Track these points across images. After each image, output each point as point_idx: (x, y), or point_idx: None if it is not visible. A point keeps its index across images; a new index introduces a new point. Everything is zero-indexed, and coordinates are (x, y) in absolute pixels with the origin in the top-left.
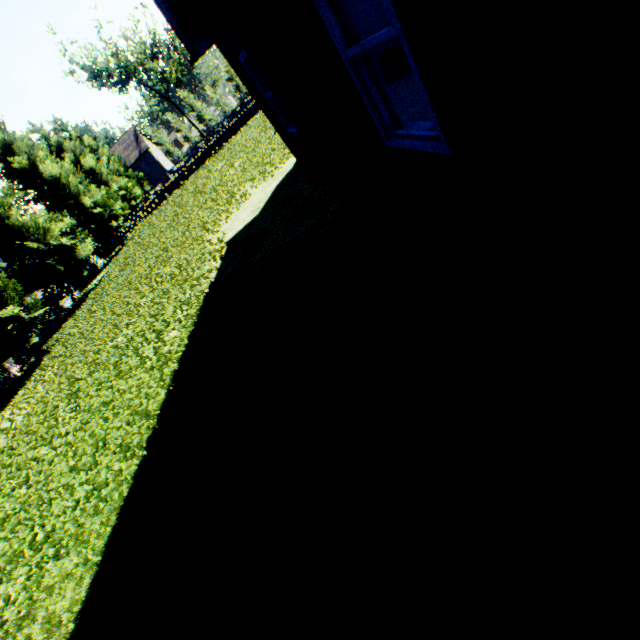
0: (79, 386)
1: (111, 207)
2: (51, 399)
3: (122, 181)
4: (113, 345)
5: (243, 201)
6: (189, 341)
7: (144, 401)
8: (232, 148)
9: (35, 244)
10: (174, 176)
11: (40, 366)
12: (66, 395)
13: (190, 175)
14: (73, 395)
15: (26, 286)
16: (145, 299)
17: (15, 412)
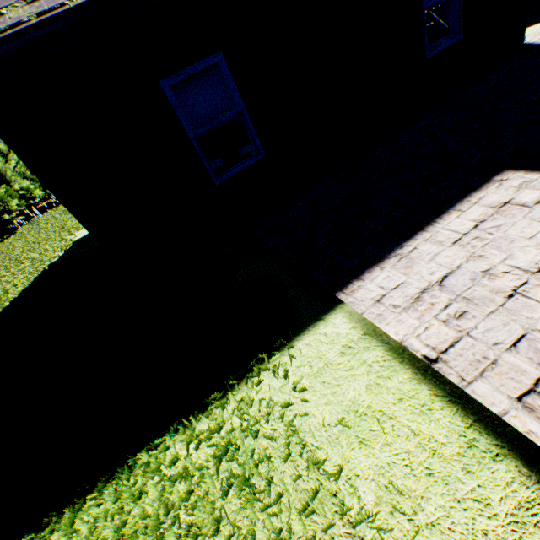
0: None
1: (7, 203)
2: None
3: (25, 183)
4: None
5: None
6: (23, 292)
7: None
8: None
9: None
10: None
11: None
12: None
13: None
14: None
15: None
16: (9, 272)
17: None
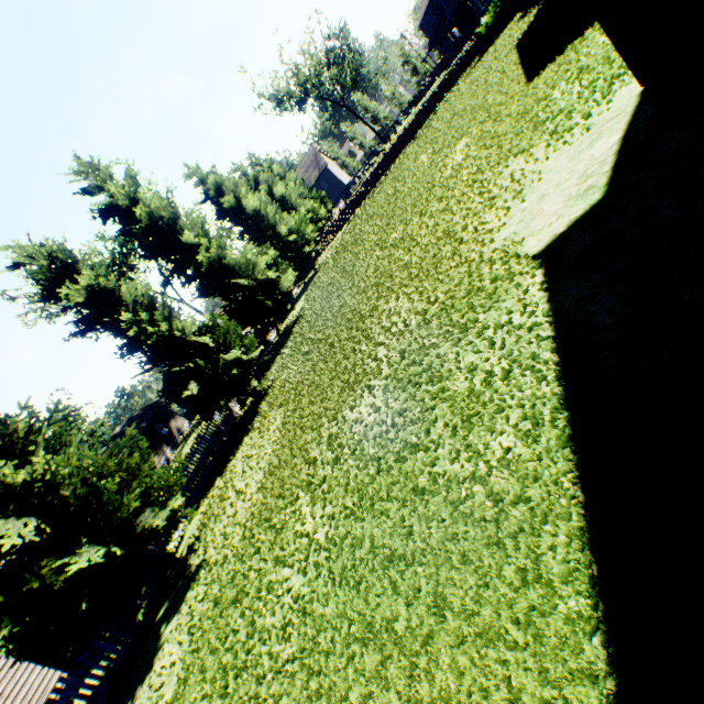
0: (322, 476)
1: (303, 232)
2: (286, 477)
3: (308, 203)
4: (356, 419)
5: (528, 185)
6: (580, 489)
7: (514, 630)
8: (434, 133)
9: (246, 281)
10: (361, 186)
11: (260, 411)
12: (306, 483)
13: (378, 181)
14: (316, 487)
15: (240, 323)
16: (384, 350)
17: (246, 470)
